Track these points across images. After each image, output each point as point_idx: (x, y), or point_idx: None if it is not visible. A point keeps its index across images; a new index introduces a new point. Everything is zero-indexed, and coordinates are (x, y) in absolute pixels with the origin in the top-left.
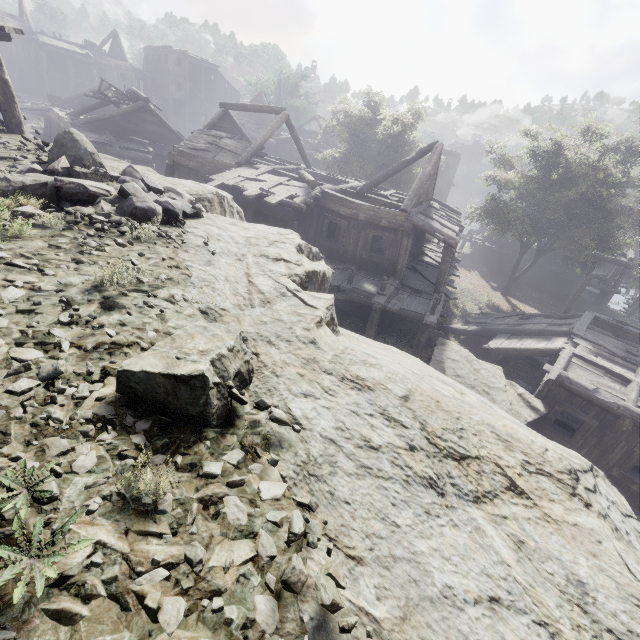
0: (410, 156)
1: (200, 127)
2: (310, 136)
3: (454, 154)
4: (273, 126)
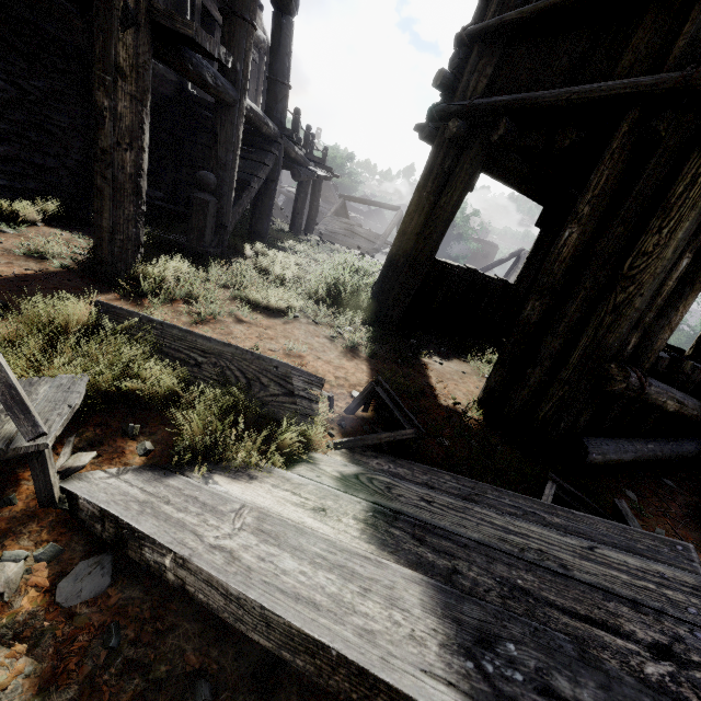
0: (504, 257)
1: (329, 213)
2: (352, 210)
3: (494, 245)
4: (395, 221)
